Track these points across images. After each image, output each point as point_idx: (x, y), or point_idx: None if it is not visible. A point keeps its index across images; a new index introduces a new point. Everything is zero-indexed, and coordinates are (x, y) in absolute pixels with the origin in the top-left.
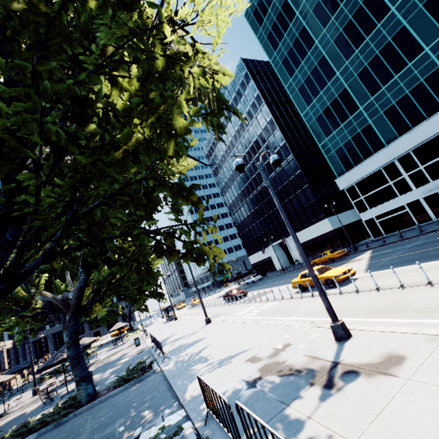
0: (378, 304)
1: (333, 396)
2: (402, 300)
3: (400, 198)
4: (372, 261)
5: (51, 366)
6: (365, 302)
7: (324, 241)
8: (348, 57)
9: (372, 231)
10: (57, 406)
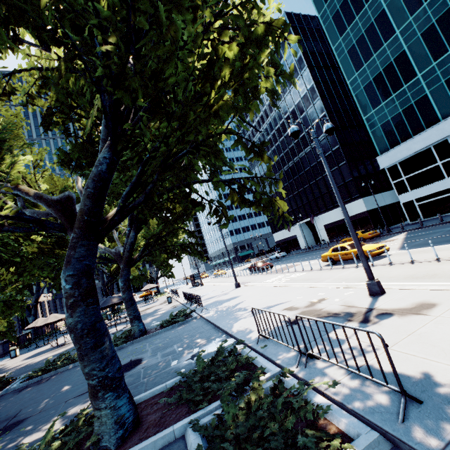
0: (412, 273)
1: (369, 327)
2: (437, 269)
3: (447, 180)
4: (406, 241)
5: (104, 308)
6: (399, 271)
7: (355, 222)
8: (414, 12)
9: (409, 214)
10: (115, 336)
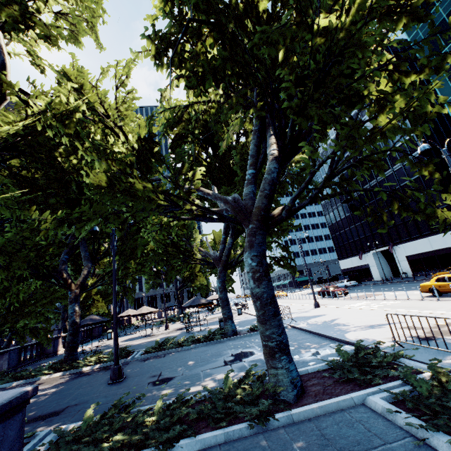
0: None
1: None
2: None
3: None
4: None
5: (194, 306)
6: None
7: (450, 255)
8: None
9: None
10: (210, 332)
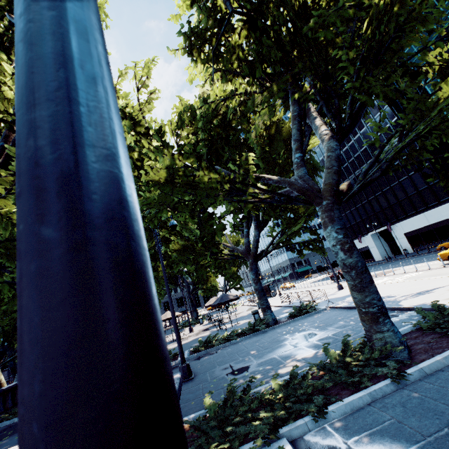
0: None
1: None
2: None
3: None
4: None
5: (224, 303)
6: None
7: (447, 227)
8: None
9: None
10: (250, 324)
